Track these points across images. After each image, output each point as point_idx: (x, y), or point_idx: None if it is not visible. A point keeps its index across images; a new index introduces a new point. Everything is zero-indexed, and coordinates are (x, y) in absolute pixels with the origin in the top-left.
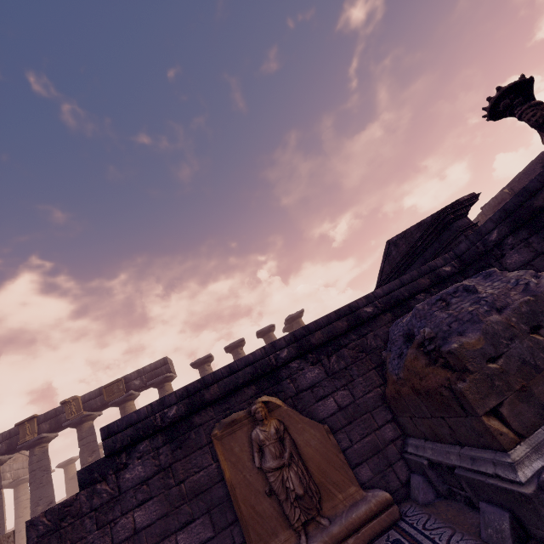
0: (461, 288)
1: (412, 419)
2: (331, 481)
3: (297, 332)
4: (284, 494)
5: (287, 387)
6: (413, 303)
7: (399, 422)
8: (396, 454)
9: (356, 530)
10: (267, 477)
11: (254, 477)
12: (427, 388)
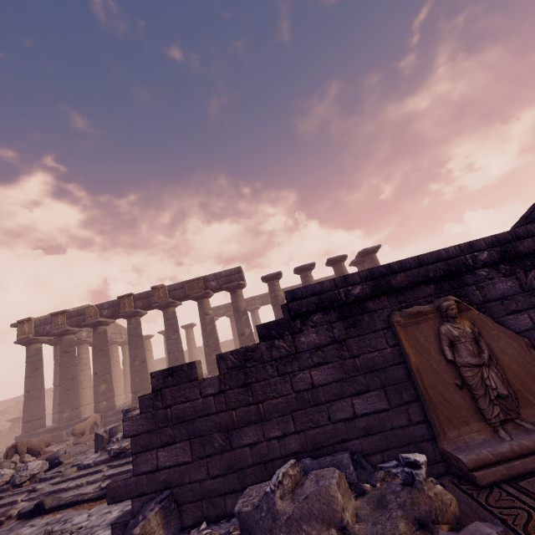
0: None
1: None
2: (531, 392)
3: (501, 236)
4: (482, 390)
5: (472, 293)
6: None
7: None
8: None
9: None
10: (460, 371)
11: (442, 368)
12: None
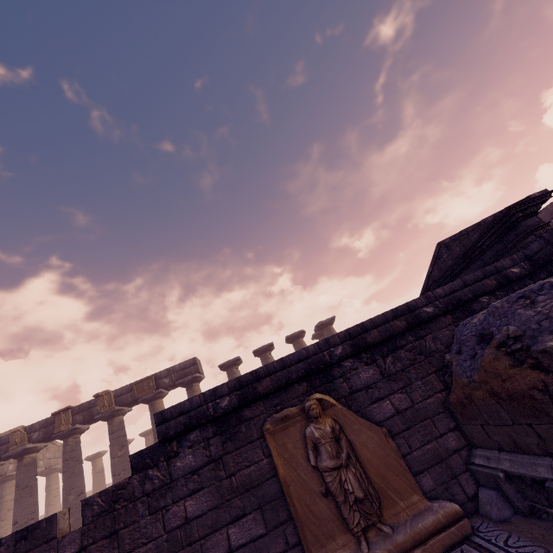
0: (547, 285)
1: (484, 427)
2: (392, 487)
3: (352, 330)
4: (342, 496)
5: (340, 386)
6: (476, 306)
7: (463, 431)
8: (461, 465)
9: (423, 541)
10: (323, 476)
11: (309, 476)
12: (511, 390)
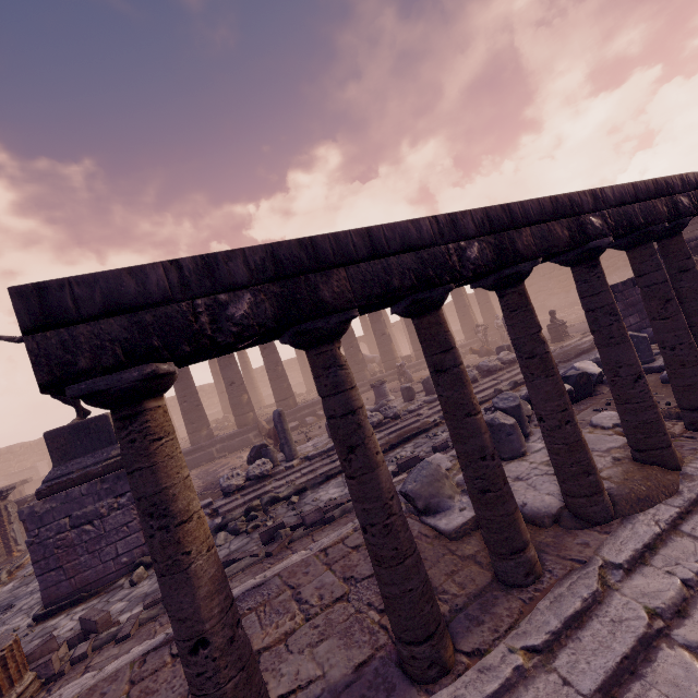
0: None
1: None
2: None
3: None
4: None
5: None
6: None
7: None
8: None
9: None
10: None
11: None
12: None
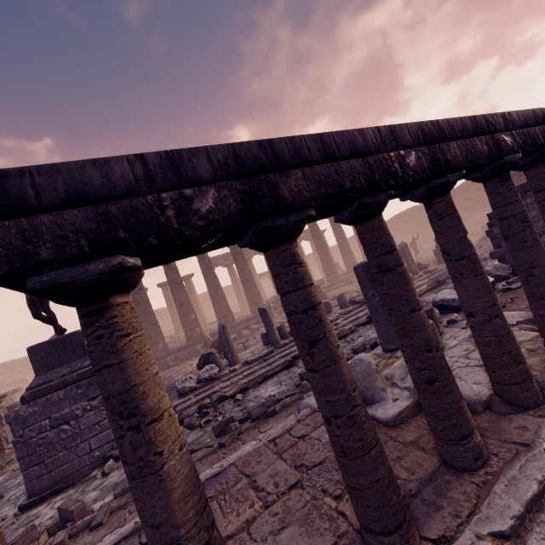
0: None
1: None
2: None
3: None
4: None
5: None
6: None
7: None
8: None
9: None
10: None
11: None
12: None
